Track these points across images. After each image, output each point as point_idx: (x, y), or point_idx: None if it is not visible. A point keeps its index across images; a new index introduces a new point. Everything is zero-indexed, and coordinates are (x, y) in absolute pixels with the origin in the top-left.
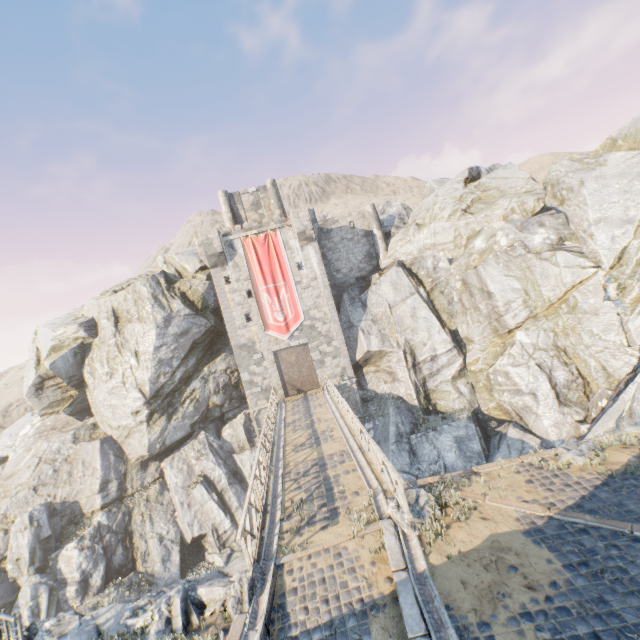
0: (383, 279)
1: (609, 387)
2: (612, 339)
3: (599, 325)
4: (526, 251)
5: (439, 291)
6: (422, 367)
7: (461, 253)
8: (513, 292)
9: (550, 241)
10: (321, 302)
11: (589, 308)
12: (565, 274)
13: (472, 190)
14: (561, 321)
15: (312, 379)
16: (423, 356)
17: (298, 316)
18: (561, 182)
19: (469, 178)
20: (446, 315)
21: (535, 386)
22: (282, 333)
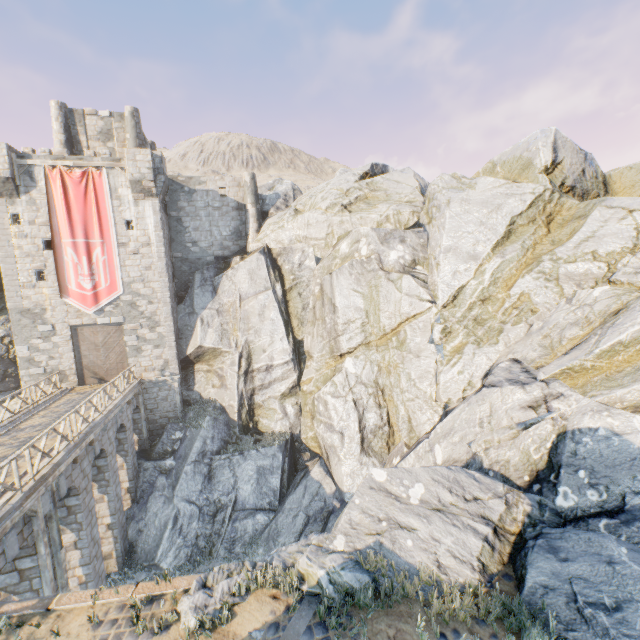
0: (242, 264)
1: (409, 443)
2: (425, 389)
3: (418, 369)
4: (379, 267)
5: (298, 292)
6: (255, 376)
7: (328, 254)
8: (356, 311)
9: (404, 261)
10: (151, 276)
11: (414, 347)
12: (404, 303)
13: (362, 186)
14: (388, 356)
15: (122, 368)
16: (259, 364)
17: (115, 287)
18: (435, 198)
19: (369, 174)
20: (297, 321)
21: (346, 425)
22: (87, 304)
